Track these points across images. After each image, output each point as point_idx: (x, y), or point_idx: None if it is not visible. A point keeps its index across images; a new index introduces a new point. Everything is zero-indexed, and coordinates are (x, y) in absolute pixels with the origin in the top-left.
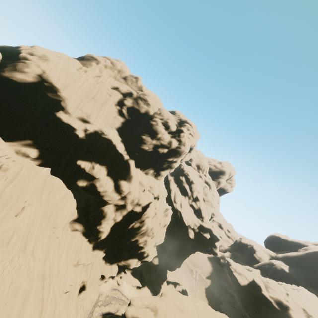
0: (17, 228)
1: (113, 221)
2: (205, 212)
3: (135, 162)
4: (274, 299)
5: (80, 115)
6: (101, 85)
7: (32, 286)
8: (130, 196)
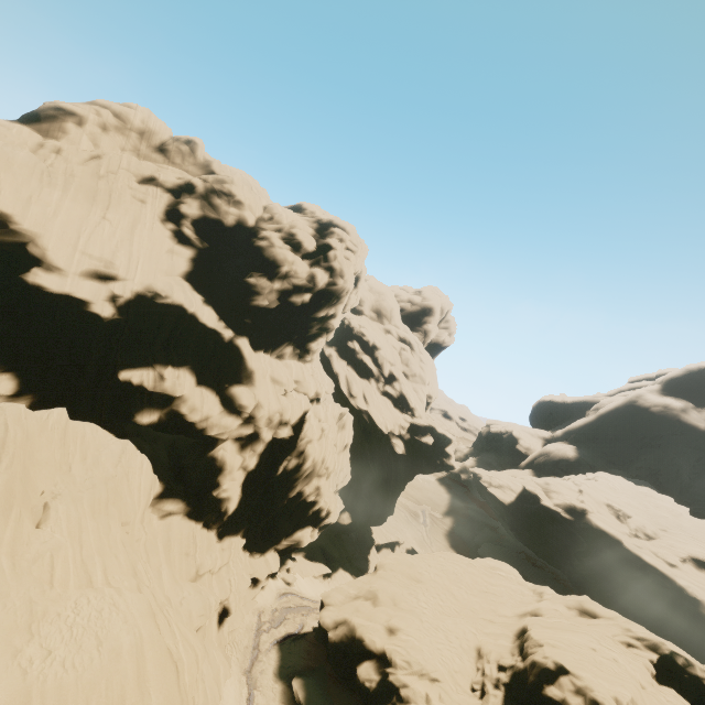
0: (55, 548)
1: (241, 472)
2: (414, 398)
3: (250, 340)
4: (561, 507)
5: (86, 265)
6: (111, 180)
7: (141, 635)
8: (261, 411)
